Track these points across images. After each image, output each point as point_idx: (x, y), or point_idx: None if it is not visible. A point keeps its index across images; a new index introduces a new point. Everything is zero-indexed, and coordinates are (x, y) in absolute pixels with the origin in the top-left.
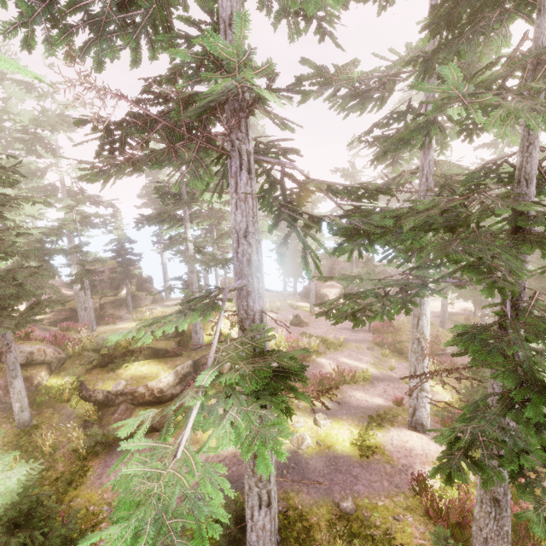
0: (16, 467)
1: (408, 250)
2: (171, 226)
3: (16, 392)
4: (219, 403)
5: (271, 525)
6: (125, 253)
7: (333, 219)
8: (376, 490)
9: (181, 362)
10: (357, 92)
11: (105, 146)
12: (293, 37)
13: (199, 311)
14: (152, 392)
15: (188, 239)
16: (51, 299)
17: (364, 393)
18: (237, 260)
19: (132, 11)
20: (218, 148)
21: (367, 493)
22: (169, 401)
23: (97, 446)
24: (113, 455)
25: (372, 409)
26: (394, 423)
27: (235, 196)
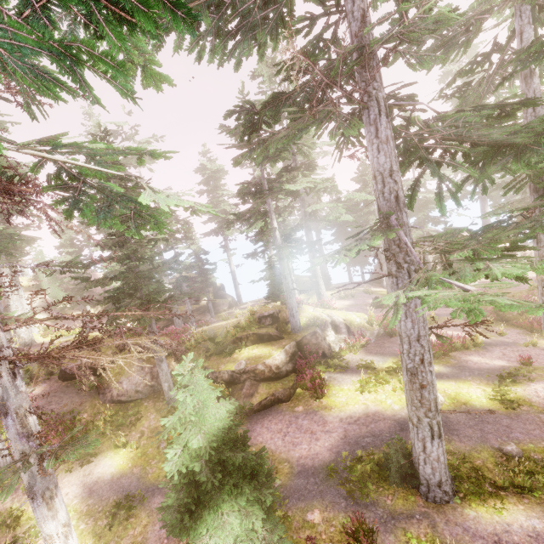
0: (220, 402)
1: (542, 172)
2: (250, 226)
3: (164, 374)
4: (465, 269)
5: (444, 458)
6: (202, 264)
7: (472, 145)
8: (538, 437)
9: (286, 342)
10: (444, 41)
11: (246, 131)
12: (376, 5)
13: (377, 235)
14: (270, 369)
15: (276, 228)
16: (179, 293)
17: (481, 357)
18: (383, 200)
19: (271, 8)
20: (359, 101)
21: (528, 439)
22: (285, 377)
23: (238, 415)
24: (252, 422)
25: (497, 369)
26: (531, 379)
27: (376, 141)
